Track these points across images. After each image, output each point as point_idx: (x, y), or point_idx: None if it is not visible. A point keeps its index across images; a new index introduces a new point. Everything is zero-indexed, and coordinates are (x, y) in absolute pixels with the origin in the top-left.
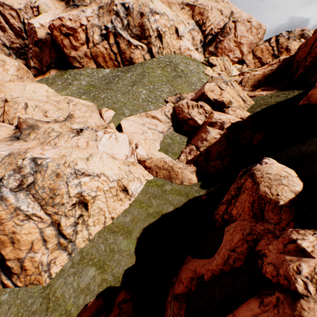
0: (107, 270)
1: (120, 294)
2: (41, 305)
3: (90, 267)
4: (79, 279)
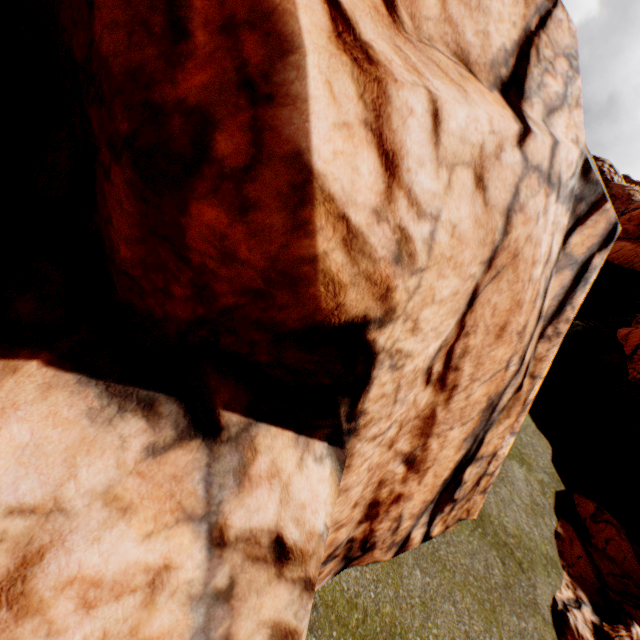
0: (531, 464)
1: (580, 502)
2: (505, 565)
3: (510, 462)
4: (515, 489)
